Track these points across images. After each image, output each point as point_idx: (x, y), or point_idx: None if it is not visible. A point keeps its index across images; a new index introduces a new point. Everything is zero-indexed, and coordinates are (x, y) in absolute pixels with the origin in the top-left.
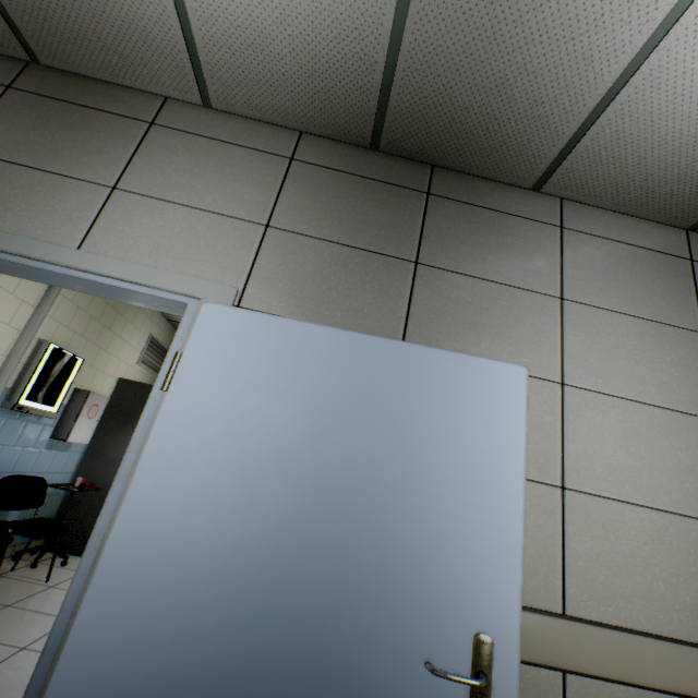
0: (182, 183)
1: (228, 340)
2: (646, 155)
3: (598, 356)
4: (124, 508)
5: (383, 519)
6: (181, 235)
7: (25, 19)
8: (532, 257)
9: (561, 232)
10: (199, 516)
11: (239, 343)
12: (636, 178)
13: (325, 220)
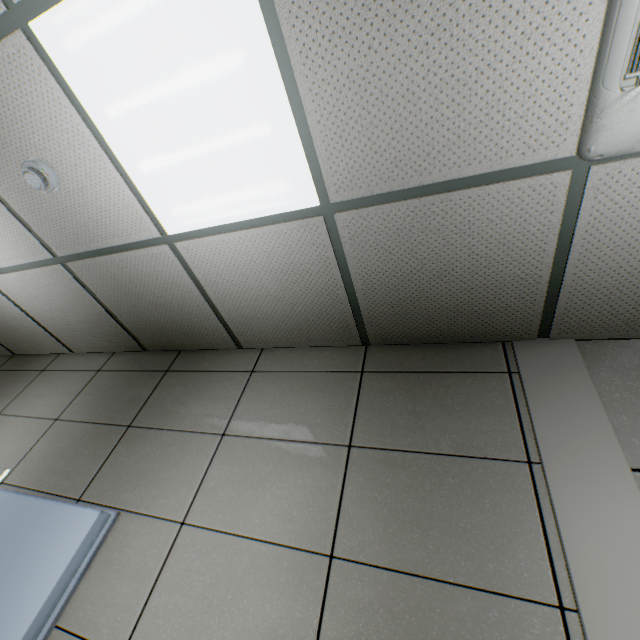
0: (33, 402)
1: None
2: (264, 312)
3: (230, 487)
4: None
5: None
6: (9, 436)
7: (2, 340)
8: (217, 402)
9: (250, 375)
10: None
11: None
12: (280, 325)
13: (92, 407)
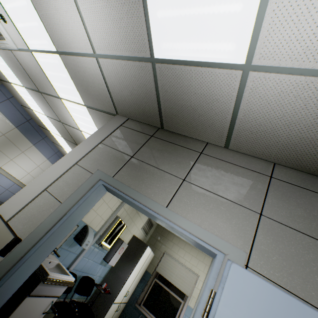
0: (213, 182)
1: (250, 299)
2: None
3: None
4: None
5: None
6: (213, 209)
7: (167, 117)
8: None
9: None
10: None
11: (258, 305)
12: None
13: (298, 218)
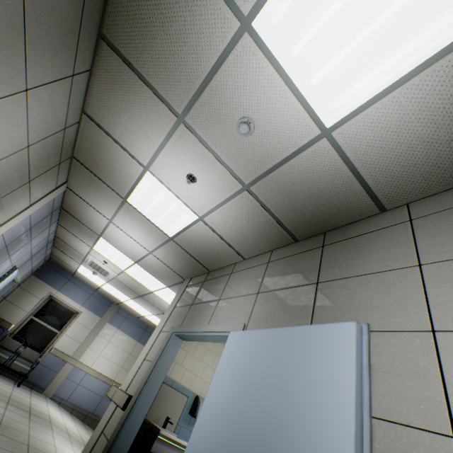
0: (235, 289)
1: (233, 346)
2: (412, 163)
3: None
4: (194, 428)
5: (273, 437)
6: (232, 308)
7: (204, 262)
8: (390, 248)
9: (410, 223)
10: (211, 432)
11: (236, 345)
12: (429, 171)
13: (278, 281)
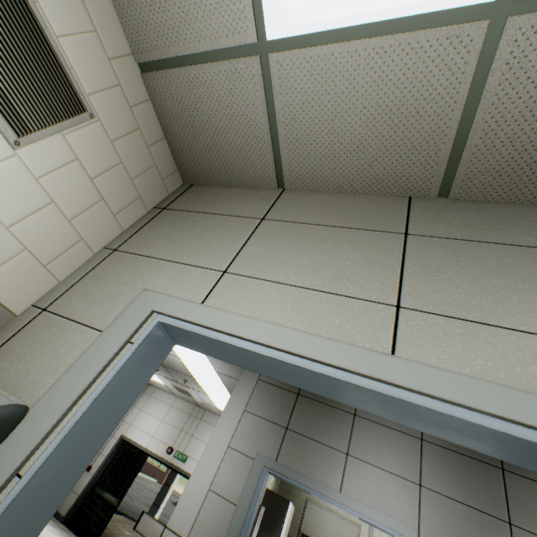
0: (374, 452)
1: None
2: None
3: None
4: None
5: None
6: (381, 486)
7: None
8: None
9: None
10: None
11: None
12: None
13: (448, 483)
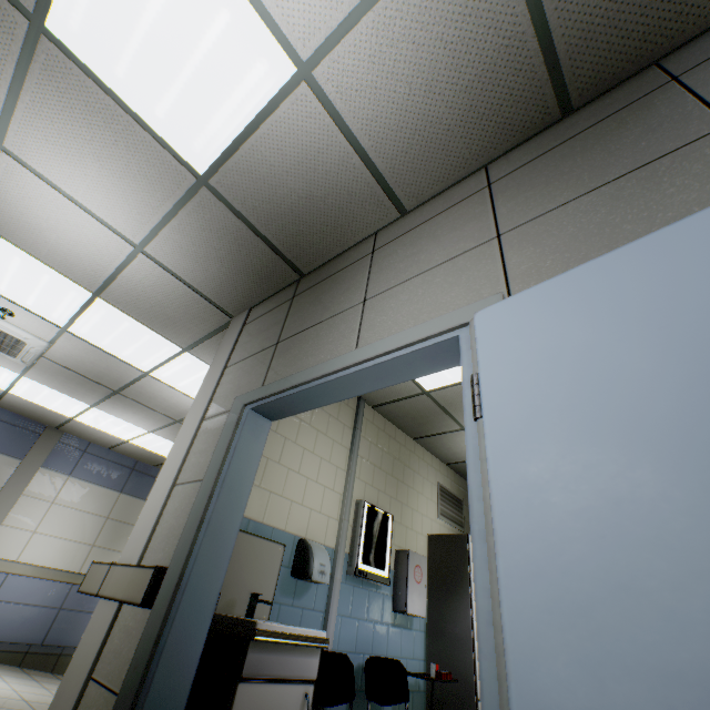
0: (408, 265)
1: (521, 327)
2: None
3: None
4: (502, 565)
5: None
6: (425, 294)
7: (291, 250)
8: None
9: None
10: (629, 550)
11: (536, 321)
12: None
13: (557, 190)
